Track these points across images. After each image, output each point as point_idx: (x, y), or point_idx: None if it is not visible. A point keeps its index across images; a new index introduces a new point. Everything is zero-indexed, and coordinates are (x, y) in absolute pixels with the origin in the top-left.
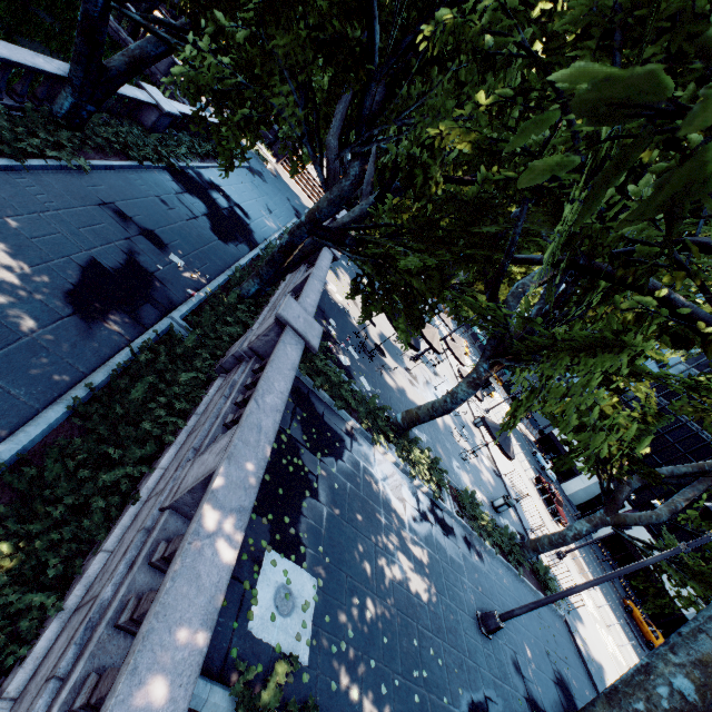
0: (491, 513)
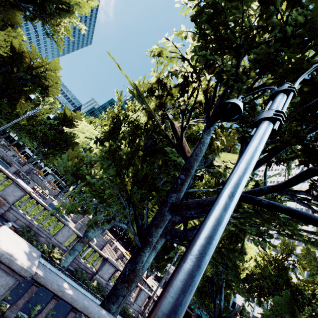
0: None
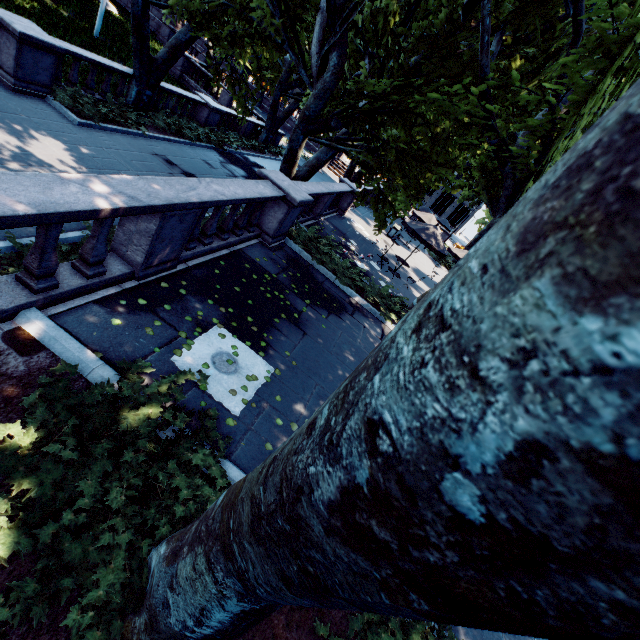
0: None
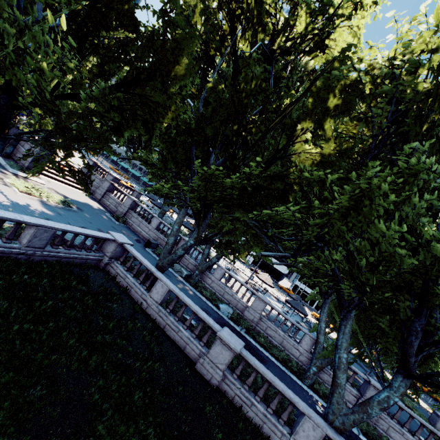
0: (308, 327)
